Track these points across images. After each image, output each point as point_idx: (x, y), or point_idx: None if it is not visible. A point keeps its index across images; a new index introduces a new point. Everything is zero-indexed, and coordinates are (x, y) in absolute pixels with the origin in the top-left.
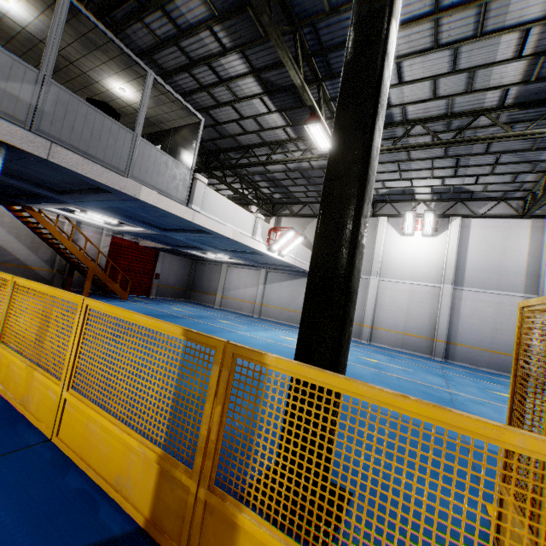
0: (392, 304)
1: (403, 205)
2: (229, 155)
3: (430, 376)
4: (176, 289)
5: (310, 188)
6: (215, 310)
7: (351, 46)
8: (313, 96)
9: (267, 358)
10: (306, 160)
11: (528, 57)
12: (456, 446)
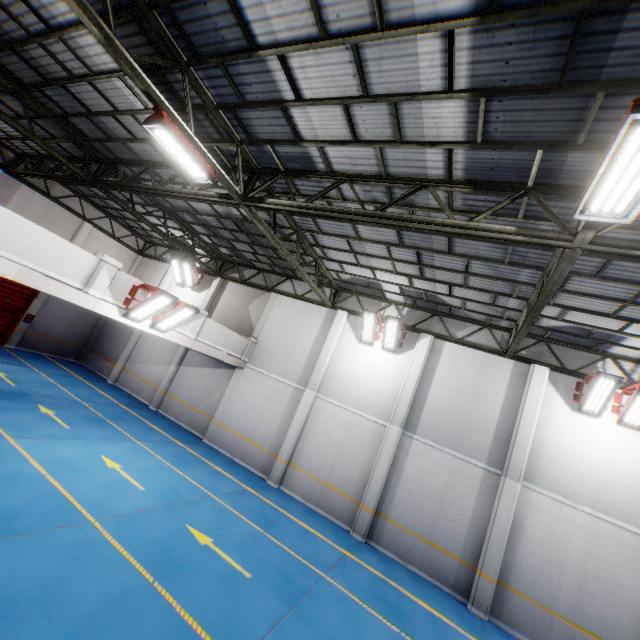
0: (322, 436)
1: (371, 302)
2: (134, 172)
3: (265, 598)
4: (62, 343)
5: (257, 249)
6: (90, 387)
7: None
8: (193, 95)
9: None
10: (203, 198)
11: (465, 94)
12: None
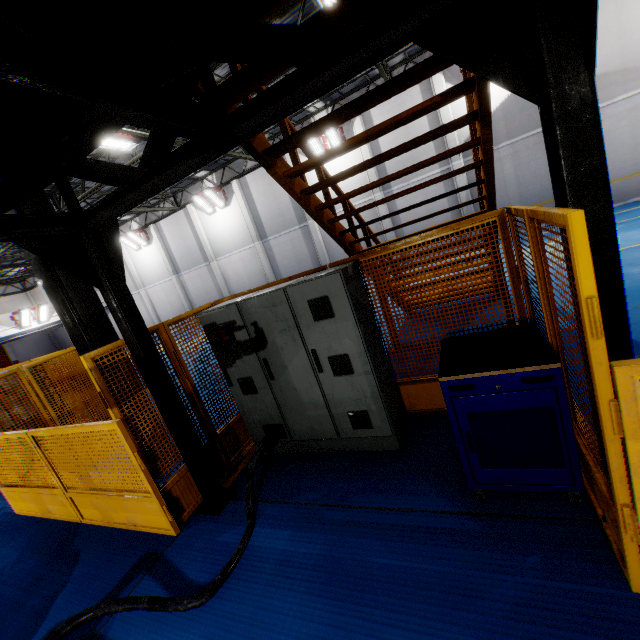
0: (161, 303)
1: (125, 227)
2: None
3: None
4: None
5: None
6: None
7: None
8: None
9: None
10: None
11: None
12: None
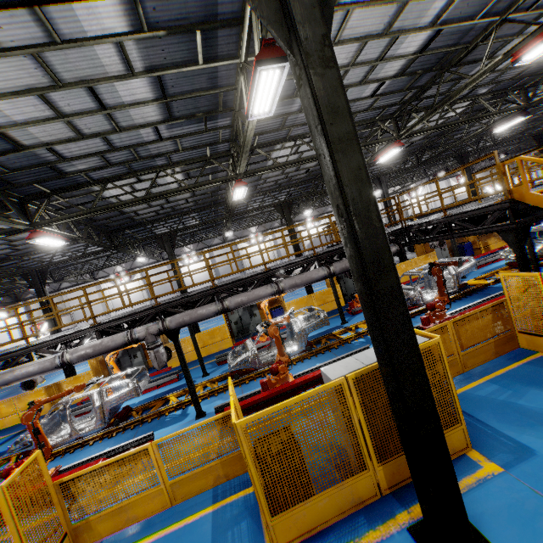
0: None
1: (109, 269)
2: None
3: None
4: None
5: None
6: (8, 388)
7: (49, 326)
8: None
9: (60, 381)
10: None
11: None
12: (81, 376)
